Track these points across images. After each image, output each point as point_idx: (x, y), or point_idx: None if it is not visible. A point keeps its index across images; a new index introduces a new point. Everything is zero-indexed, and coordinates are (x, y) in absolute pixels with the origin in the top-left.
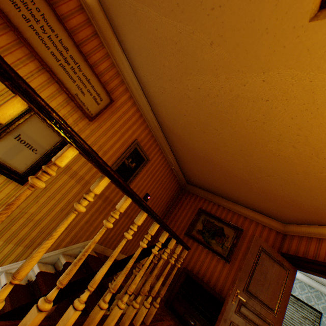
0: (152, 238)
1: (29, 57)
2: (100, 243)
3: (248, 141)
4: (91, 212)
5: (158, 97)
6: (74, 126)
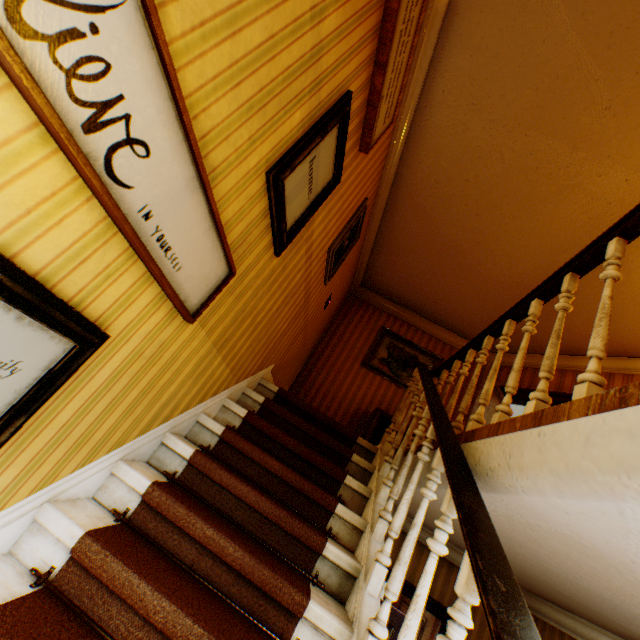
0: (305, 370)
1: None
2: (273, 373)
3: (539, 244)
4: (290, 319)
5: (440, 136)
6: (347, 155)
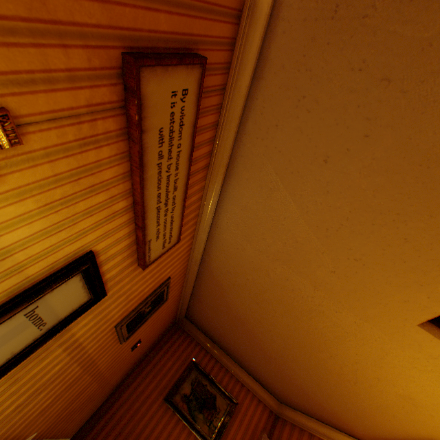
0: (111, 398)
1: (126, 193)
2: (39, 436)
3: (302, 339)
4: (57, 392)
5: (228, 246)
6: (117, 275)
